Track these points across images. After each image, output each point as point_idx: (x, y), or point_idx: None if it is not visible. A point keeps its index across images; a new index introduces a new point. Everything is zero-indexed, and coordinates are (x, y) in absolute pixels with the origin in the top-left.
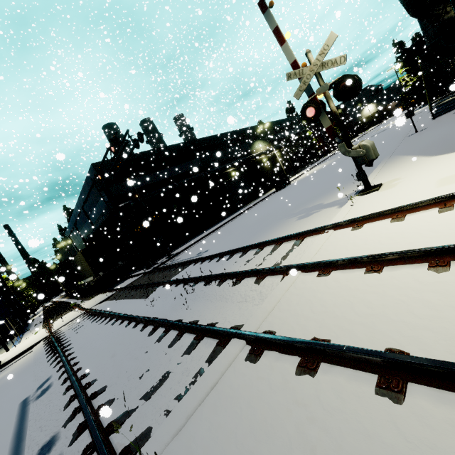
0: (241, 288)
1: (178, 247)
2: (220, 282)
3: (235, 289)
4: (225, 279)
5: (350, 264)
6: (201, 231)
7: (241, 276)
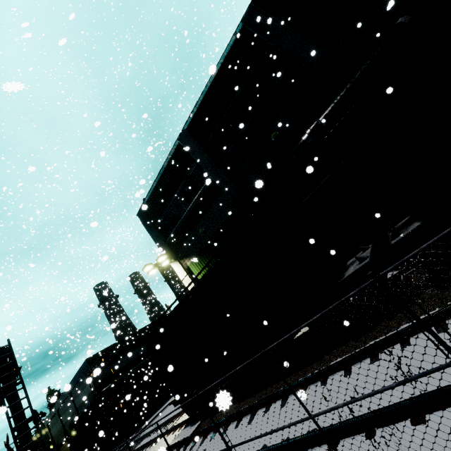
0: (151, 447)
1: (149, 418)
2: (147, 446)
3: (149, 449)
4: (149, 444)
5: (173, 429)
6: (169, 397)
7: (154, 441)
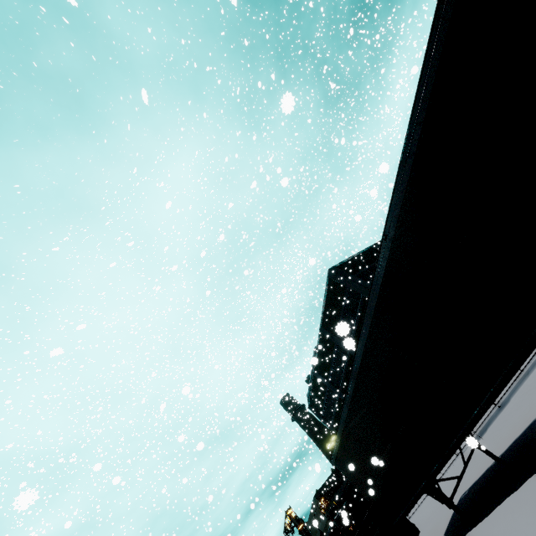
0: None
1: None
2: None
3: None
4: None
5: None
6: None
7: None
